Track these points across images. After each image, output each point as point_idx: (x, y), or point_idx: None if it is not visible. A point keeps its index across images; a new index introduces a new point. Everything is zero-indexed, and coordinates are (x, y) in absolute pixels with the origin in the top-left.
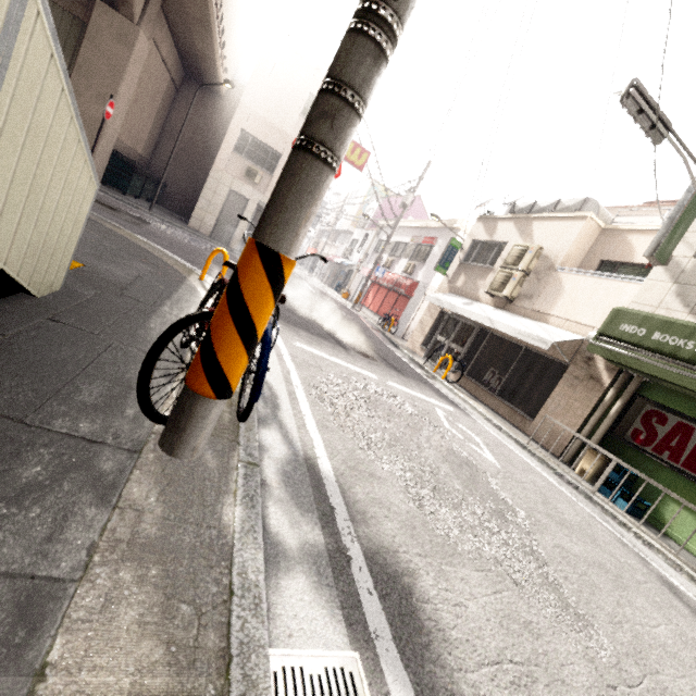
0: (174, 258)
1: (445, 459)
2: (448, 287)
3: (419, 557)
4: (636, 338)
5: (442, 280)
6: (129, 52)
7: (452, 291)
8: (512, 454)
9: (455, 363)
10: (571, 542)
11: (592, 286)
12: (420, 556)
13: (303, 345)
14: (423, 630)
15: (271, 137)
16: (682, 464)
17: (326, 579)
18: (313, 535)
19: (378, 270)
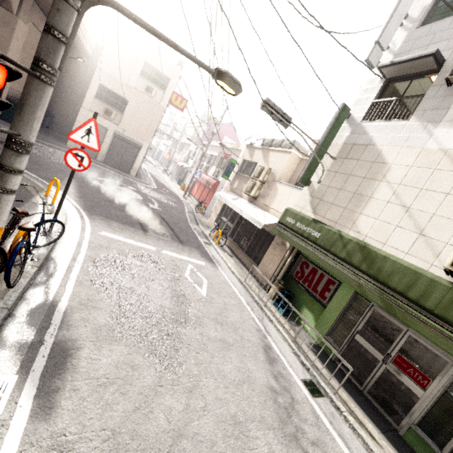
0: (33, 181)
1: (163, 295)
2: (229, 187)
3: (90, 342)
4: (291, 225)
5: (227, 182)
6: (12, 33)
7: (231, 190)
8: (228, 287)
9: (228, 234)
10: (215, 331)
11: (288, 193)
12: (92, 342)
13: (108, 233)
14: (64, 368)
15: (120, 89)
16: (311, 289)
17: (22, 352)
18: (28, 336)
19: (197, 174)
